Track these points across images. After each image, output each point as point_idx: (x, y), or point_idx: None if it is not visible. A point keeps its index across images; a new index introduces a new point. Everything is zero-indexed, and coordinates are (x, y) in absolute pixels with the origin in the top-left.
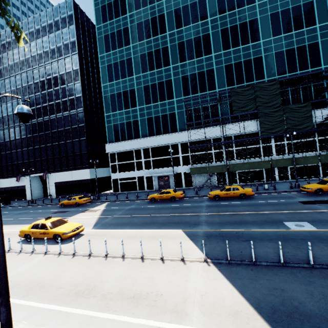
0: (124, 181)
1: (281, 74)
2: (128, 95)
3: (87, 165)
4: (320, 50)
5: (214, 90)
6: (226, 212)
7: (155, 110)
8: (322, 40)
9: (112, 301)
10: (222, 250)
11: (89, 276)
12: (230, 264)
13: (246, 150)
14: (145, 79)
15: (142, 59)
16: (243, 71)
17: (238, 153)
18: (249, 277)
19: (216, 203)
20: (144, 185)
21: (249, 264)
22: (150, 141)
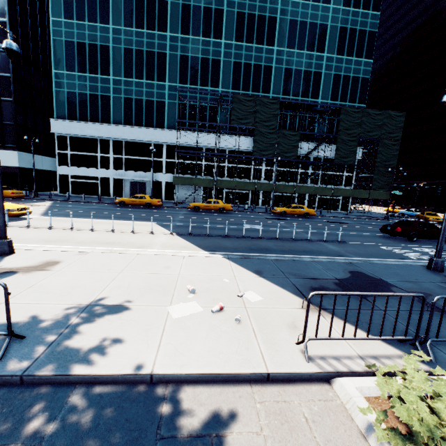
0: (78, 180)
1: (285, 94)
2: (98, 53)
3: (14, 145)
4: (322, 82)
5: (217, 89)
6: (201, 218)
7: (138, 90)
8: (325, 72)
9: (88, 244)
10: (187, 231)
11: (57, 236)
12: (190, 236)
13: (237, 169)
14: (128, 37)
15: (127, 4)
16: (251, 77)
17: (229, 170)
18: (201, 239)
19: (194, 213)
20: (110, 190)
21: (204, 236)
22: (125, 131)
